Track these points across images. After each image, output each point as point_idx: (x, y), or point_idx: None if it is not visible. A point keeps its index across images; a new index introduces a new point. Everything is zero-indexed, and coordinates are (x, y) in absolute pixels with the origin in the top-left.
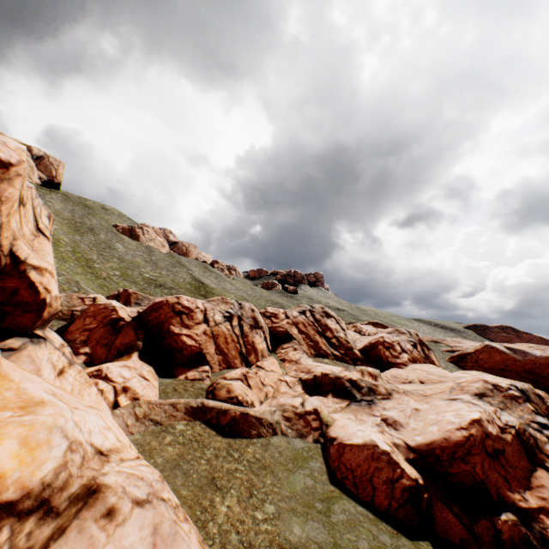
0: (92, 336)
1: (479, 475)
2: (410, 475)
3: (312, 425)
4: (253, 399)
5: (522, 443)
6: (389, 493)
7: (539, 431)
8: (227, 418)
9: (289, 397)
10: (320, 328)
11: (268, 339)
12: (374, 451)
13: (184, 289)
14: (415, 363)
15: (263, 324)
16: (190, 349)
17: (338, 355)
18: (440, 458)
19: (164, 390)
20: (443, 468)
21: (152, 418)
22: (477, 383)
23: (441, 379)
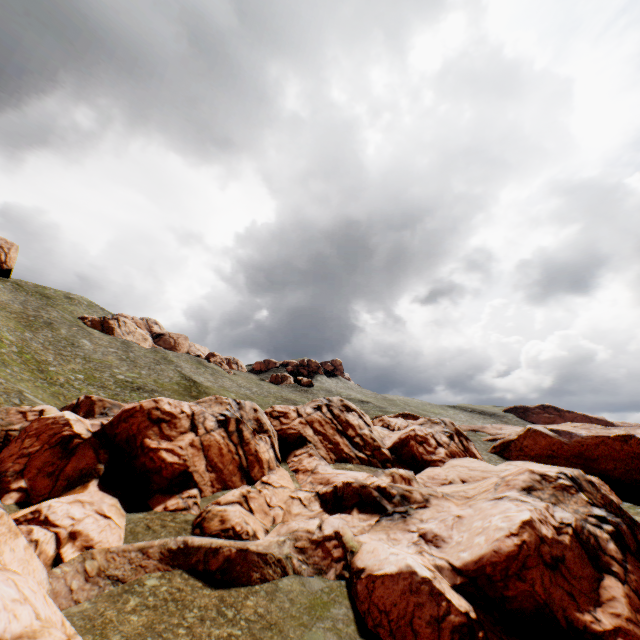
0: (31, 463)
1: (540, 595)
2: (459, 608)
3: (333, 555)
4: (256, 528)
5: (583, 544)
6: (435, 639)
7: (599, 527)
8: (219, 559)
9: (303, 519)
10: (340, 426)
11: (276, 445)
12: (412, 581)
13: (171, 391)
14: (454, 458)
15: (269, 427)
16: (171, 468)
17: (364, 457)
18: (492, 578)
19: (132, 530)
20: (497, 592)
21: (110, 573)
22: (523, 474)
23: (485, 475)
